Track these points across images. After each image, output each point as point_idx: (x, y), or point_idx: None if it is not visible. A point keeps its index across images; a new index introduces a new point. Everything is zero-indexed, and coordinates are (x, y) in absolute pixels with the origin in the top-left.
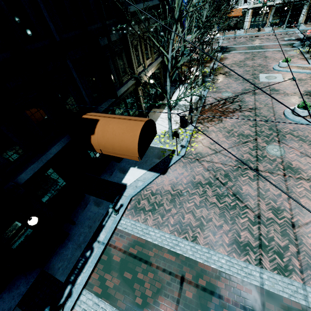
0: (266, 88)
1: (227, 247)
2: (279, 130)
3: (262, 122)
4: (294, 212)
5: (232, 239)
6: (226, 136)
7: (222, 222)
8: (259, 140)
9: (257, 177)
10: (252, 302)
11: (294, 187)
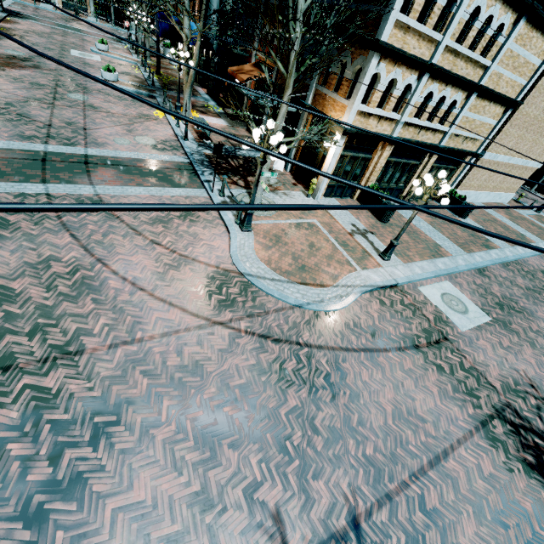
0: (77, 61)
1: (7, 138)
2: (86, 87)
3: (67, 80)
4: (88, 124)
5: (13, 134)
6: (11, 81)
7: (0, 127)
8: (60, 89)
9: (52, 108)
10: (34, 157)
11: (92, 115)
